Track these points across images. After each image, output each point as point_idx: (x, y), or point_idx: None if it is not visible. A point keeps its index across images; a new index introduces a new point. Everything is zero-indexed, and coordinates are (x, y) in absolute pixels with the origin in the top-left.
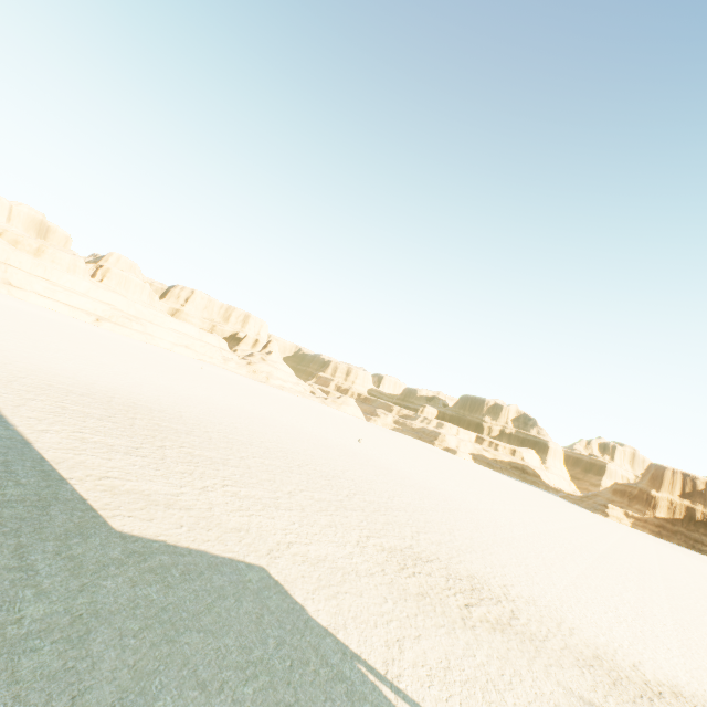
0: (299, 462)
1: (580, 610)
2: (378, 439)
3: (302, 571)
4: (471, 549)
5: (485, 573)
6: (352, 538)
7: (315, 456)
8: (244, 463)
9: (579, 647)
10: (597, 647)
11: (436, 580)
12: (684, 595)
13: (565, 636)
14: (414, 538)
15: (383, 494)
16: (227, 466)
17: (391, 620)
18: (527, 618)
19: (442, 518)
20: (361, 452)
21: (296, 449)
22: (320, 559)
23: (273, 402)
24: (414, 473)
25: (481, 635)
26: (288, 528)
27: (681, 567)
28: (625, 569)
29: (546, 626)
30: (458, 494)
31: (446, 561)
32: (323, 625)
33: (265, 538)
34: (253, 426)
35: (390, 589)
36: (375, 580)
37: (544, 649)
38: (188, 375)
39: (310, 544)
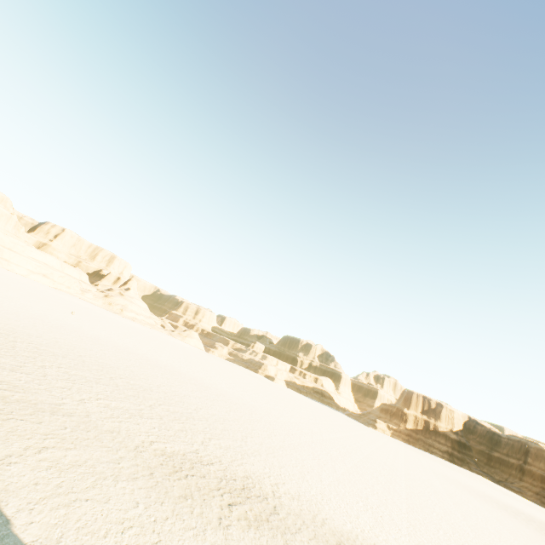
0: (114, 375)
1: (337, 501)
2: (210, 365)
3: (39, 478)
4: (257, 453)
5: (262, 474)
6: (133, 443)
7: (135, 372)
8: (42, 371)
9: (326, 536)
10: (342, 535)
11: (209, 481)
12: (417, 485)
13: (316, 527)
14: (204, 443)
15: (192, 406)
16: (14, 372)
17: (131, 527)
18: (287, 512)
19: (241, 427)
20: (188, 373)
21: (118, 364)
22: (76, 464)
23: (118, 328)
24: (231, 392)
25: (232, 534)
26: (54, 433)
27: (419, 464)
28: (381, 467)
29: (302, 519)
30: (265, 409)
31: (228, 464)
32: (24, 542)
33: (11, 443)
34: (79, 343)
35: (149, 493)
36: (135, 484)
37: (293, 541)
38: (32, 296)
39: (73, 448)
